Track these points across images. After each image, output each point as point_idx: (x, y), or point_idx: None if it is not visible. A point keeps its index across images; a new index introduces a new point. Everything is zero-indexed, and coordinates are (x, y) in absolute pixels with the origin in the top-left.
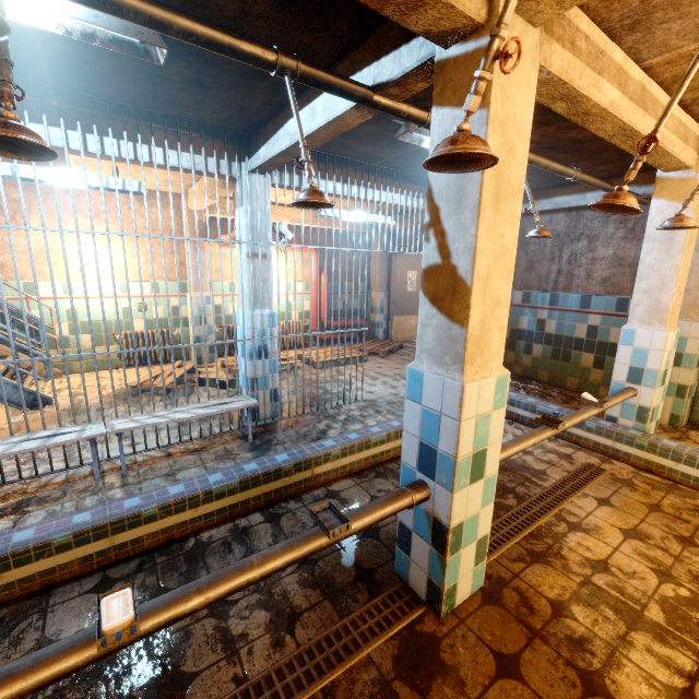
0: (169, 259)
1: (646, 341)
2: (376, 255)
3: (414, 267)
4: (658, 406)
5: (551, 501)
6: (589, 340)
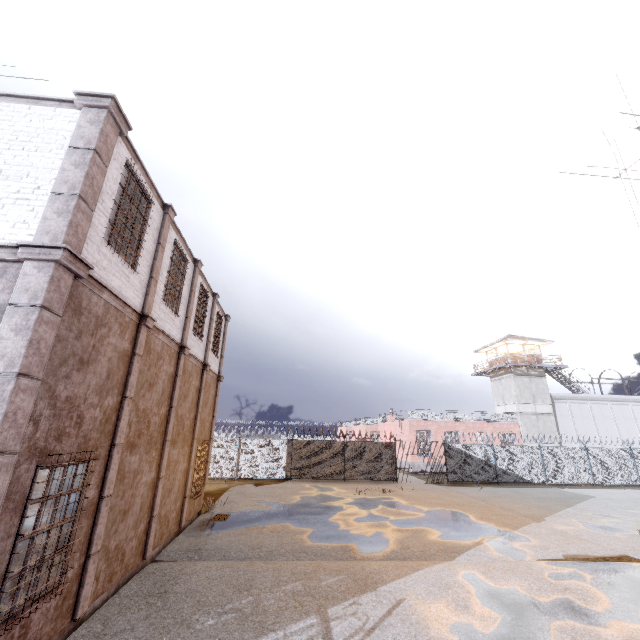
0: None
1: None
2: None
3: None
4: None
5: None
6: None
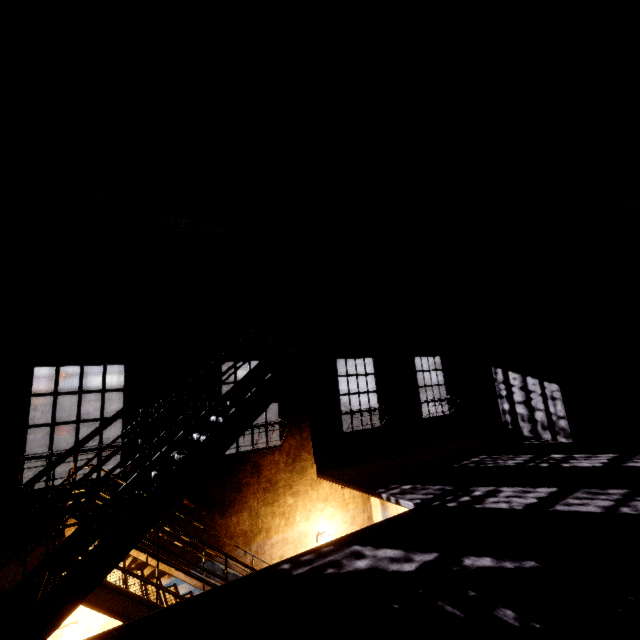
0: (362, 517)
1: None
2: None
3: None
4: None
5: None
6: None
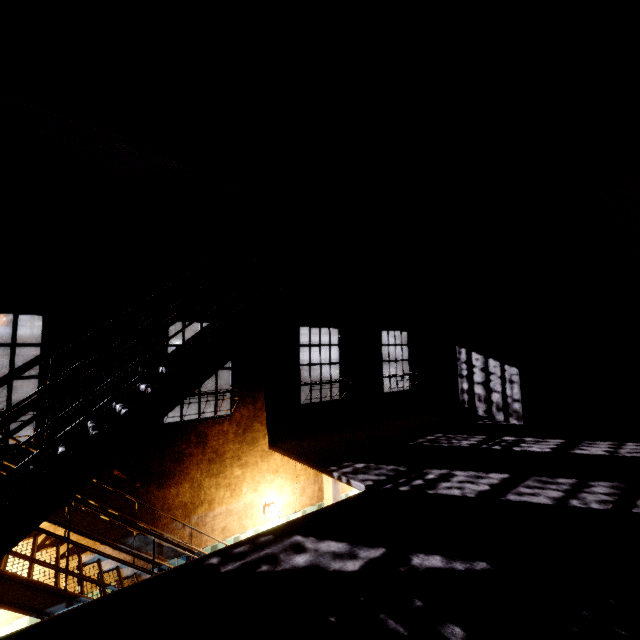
0: (312, 488)
1: None
2: None
3: None
4: None
5: None
6: None
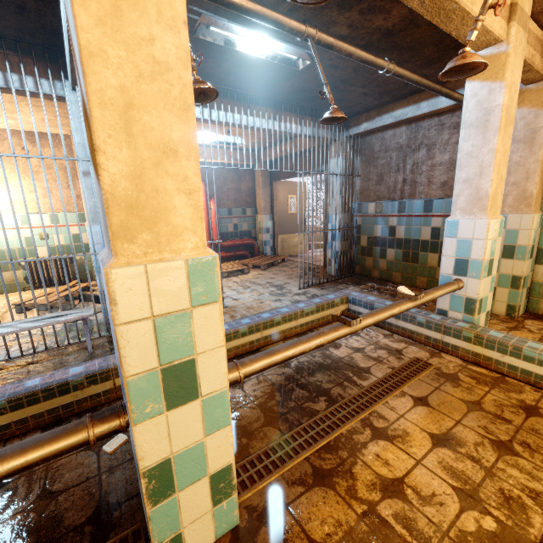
0: (66, 193)
1: (468, 231)
2: (259, 183)
3: (293, 192)
4: (486, 297)
5: (363, 403)
6: (433, 241)
